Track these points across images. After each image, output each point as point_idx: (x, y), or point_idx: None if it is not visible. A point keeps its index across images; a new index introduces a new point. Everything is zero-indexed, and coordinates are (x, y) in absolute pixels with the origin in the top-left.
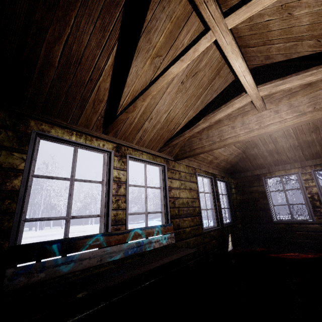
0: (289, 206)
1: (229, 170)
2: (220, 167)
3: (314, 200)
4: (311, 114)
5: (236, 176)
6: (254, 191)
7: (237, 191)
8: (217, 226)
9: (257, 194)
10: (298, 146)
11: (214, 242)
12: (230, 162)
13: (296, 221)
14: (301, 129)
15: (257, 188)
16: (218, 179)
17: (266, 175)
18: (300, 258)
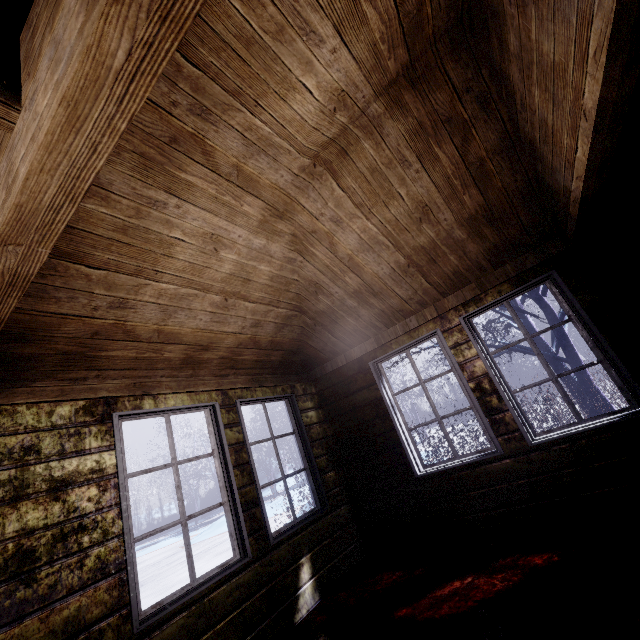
0: (440, 422)
1: (292, 365)
2: (245, 365)
3: (486, 395)
4: (81, 42)
5: (317, 375)
6: (361, 403)
7: (325, 414)
8: (238, 560)
9: (368, 411)
10: (410, 266)
11: (210, 637)
12: (274, 346)
13: (462, 460)
14: (394, 219)
15: (364, 394)
16: (246, 400)
17: (375, 355)
18: (469, 608)
